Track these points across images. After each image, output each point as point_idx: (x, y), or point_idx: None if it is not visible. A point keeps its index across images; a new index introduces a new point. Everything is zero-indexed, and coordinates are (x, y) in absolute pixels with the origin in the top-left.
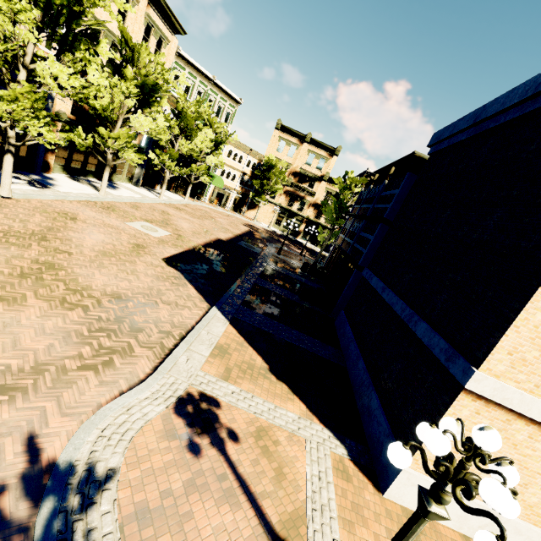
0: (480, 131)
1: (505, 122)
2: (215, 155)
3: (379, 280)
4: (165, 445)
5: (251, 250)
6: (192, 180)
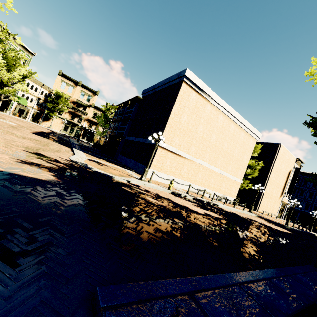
0: (155, 91)
1: (160, 90)
2: (21, 84)
3: (133, 137)
4: (93, 164)
5: (63, 138)
6: (2, 98)
